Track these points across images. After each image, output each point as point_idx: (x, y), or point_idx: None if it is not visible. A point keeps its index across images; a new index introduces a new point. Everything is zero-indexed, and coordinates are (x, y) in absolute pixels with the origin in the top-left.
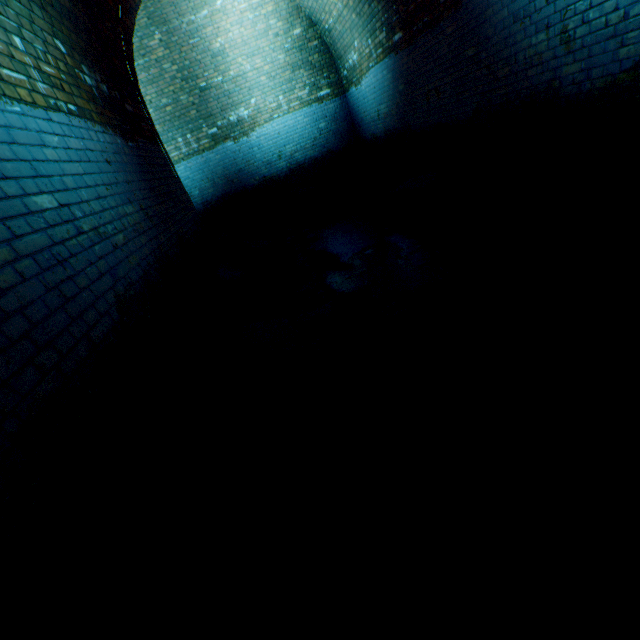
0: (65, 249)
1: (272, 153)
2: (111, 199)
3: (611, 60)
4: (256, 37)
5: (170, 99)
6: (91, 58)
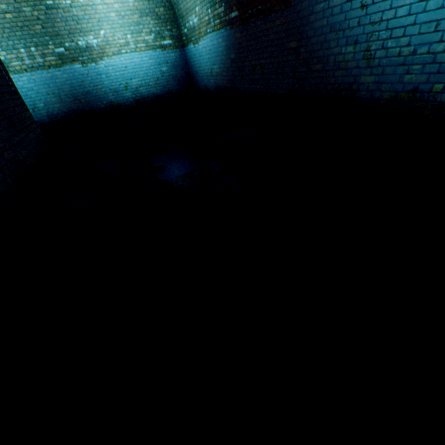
0: None
1: (119, 83)
2: None
3: (398, 81)
4: None
5: (10, 6)
6: None
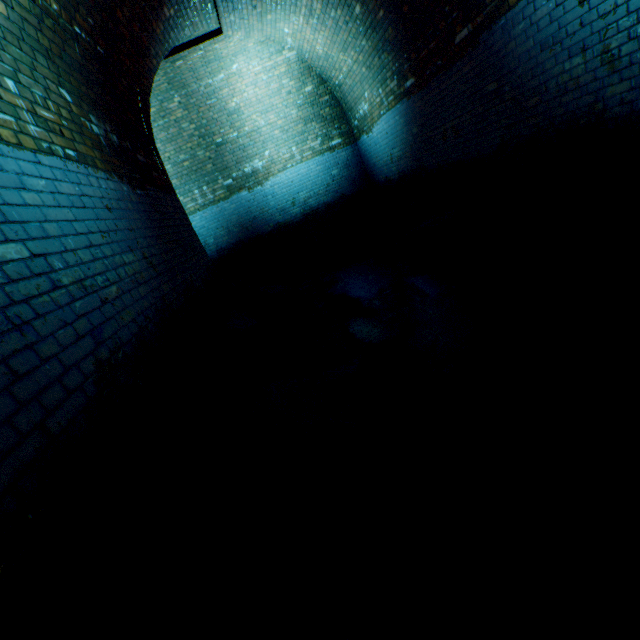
0: (29, 309)
1: (286, 200)
2: (106, 247)
3: None
4: (270, 95)
5: (188, 155)
6: (102, 110)
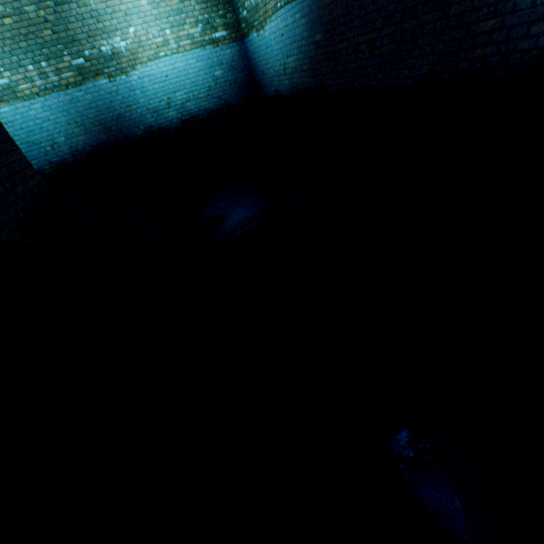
0: None
1: (159, 99)
2: None
3: None
4: None
5: (8, 7)
6: None
